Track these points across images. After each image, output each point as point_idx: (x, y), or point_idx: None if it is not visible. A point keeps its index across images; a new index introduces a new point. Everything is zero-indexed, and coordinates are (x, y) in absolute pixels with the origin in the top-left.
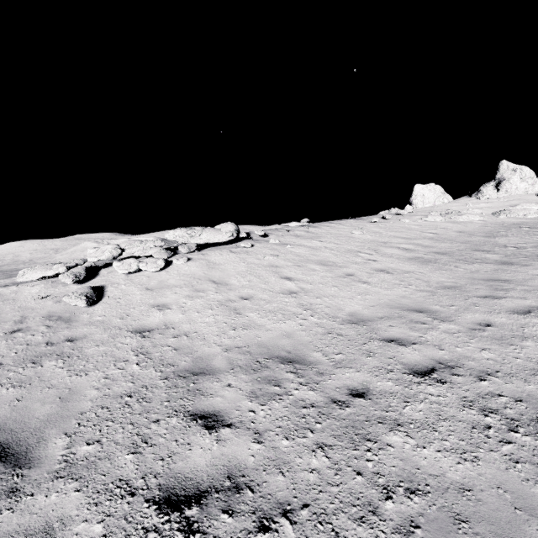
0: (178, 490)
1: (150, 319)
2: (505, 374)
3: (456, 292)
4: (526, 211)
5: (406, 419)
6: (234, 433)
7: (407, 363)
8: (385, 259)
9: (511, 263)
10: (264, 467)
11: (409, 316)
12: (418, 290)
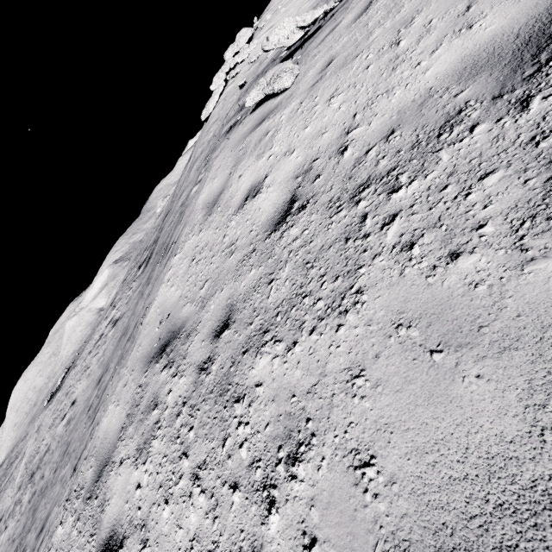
0: None
1: None
2: None
3: None
4: None
5: None
6: None
7: None
8: None
9: None
10: None
11: None
12: None
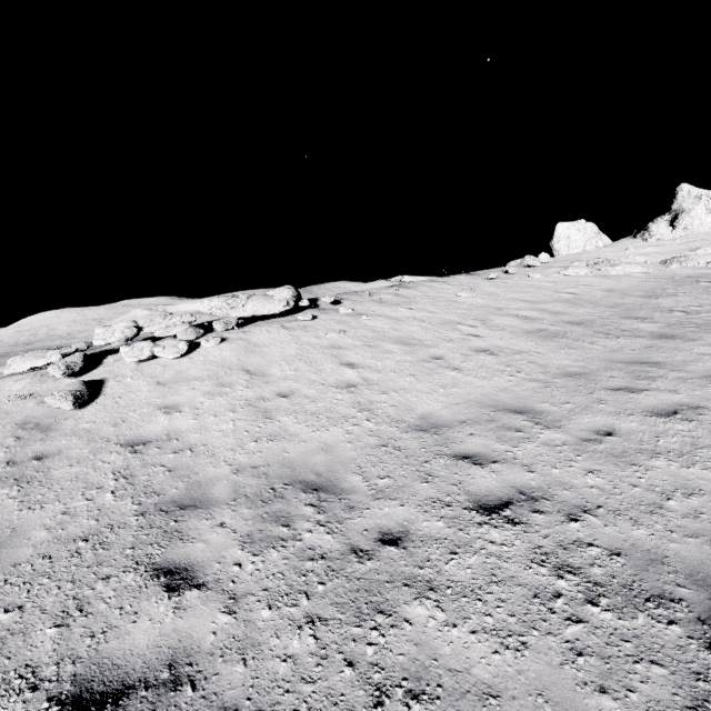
0: (96, 684)
1: (151, 427)
2: (609, 511)
3: (580, 381)
4: (710, 257)
5: (444, 580)
6: (201, 597)
7: (474, 493)
8: (493, 333)
9: (672, 336)
10: (223, 651)
11: (502, 419)
12: (527, 379)
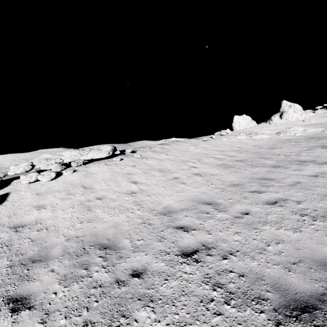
0: None
1: (28, 217)
2: (242, 253)
3: (238, 188)
4: (296, 131)
5: (159, 295)
6: (29, 314)
7: (181, 246)
8: (202, 166)
9: (279, 166)
10: None
11: (201, 208)
12: (215, 187)
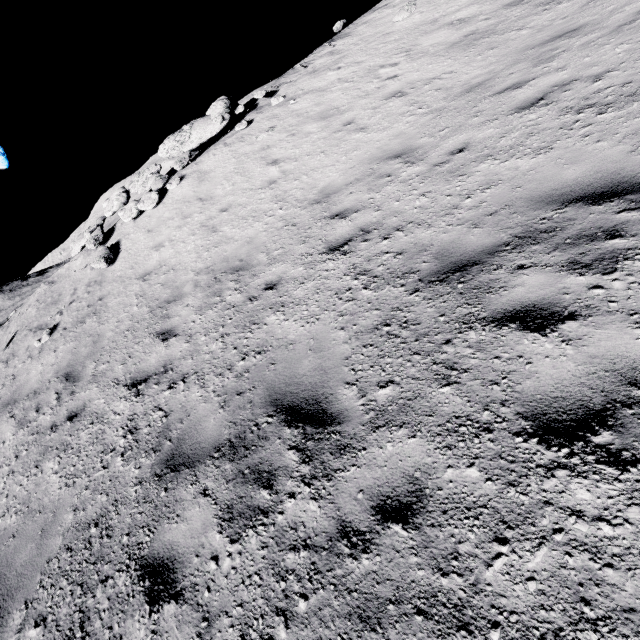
0: (138, 378)
1: (150, 263)
2: (415, 224)
3: (474, 95)
4: None
5: (291, 300)
6: (176, 340)
7: (330, 241)
8: (412, 66)
9: None
10: (184, 357)
11: (381, 169)
12: (425, 113)
